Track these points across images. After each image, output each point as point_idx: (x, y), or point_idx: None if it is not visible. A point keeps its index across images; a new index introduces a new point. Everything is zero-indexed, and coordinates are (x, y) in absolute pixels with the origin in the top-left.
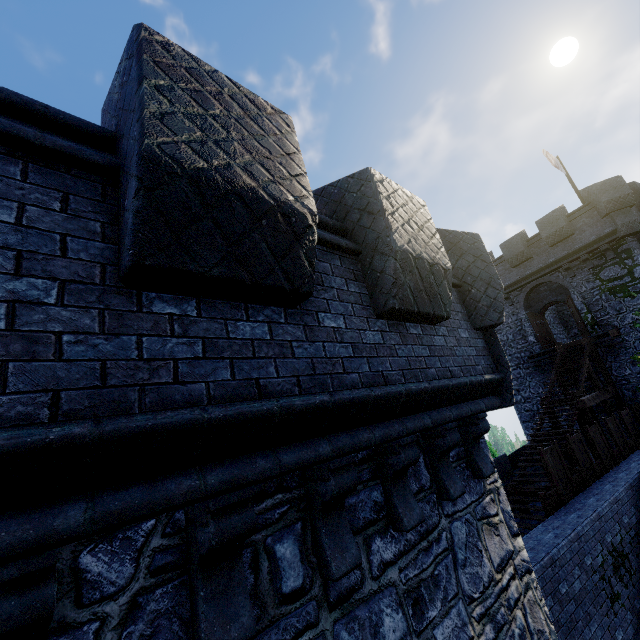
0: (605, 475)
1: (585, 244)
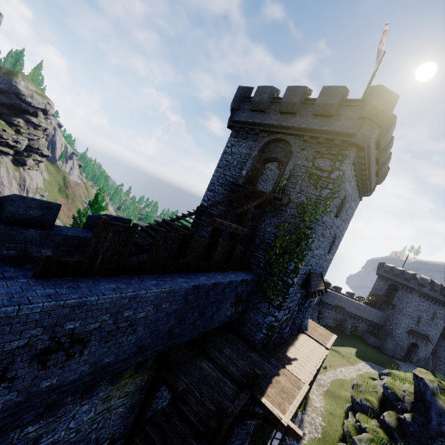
0: (172, 274)
1: (331, 130)
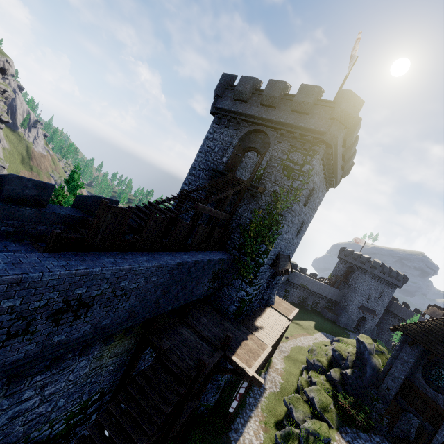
0: (159, 252)
1: (305, 127)
